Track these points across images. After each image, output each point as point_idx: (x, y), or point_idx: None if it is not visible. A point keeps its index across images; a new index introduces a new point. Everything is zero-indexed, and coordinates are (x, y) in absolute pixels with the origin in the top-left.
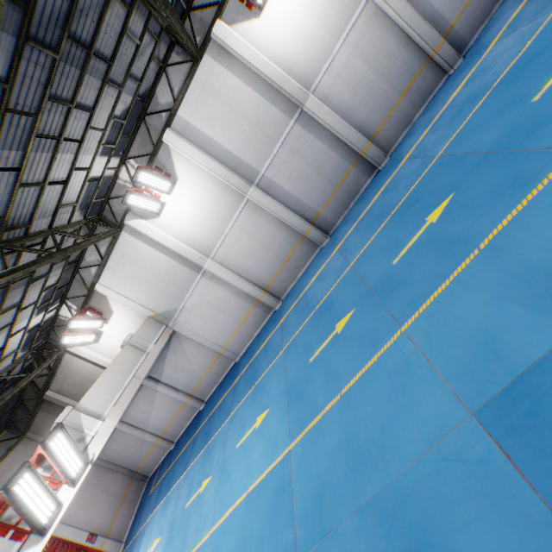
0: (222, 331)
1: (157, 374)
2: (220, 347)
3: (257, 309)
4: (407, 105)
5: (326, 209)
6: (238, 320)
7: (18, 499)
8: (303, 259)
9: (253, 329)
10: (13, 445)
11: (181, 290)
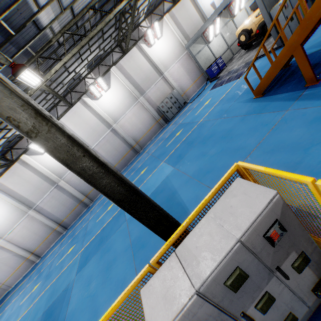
0: (3, 274)
1: None
2: (1, 283)
3: (27, 262)
4: None
5: (66, 219)
6: (15, 268)
7: None
8: (54, 238)
9: (23, 272)
10: None
11: None
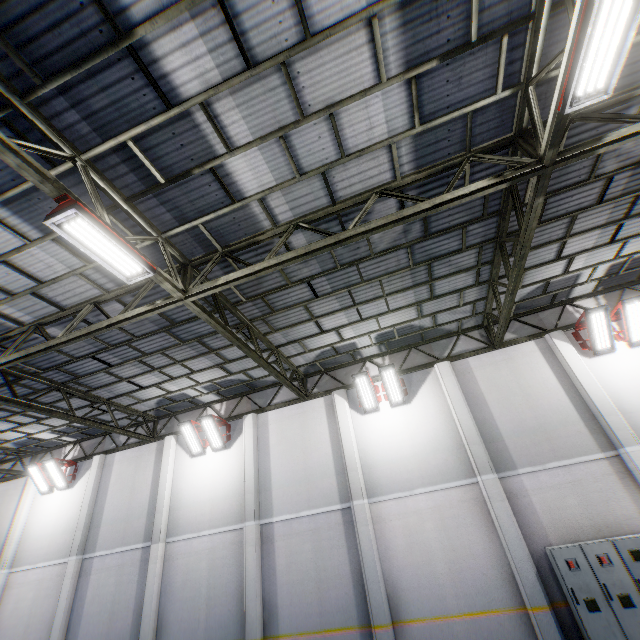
0: None
1: None
2: None
3: None
4: None
5: None
6: None
7: None
8: None
9: None
10: None
11: None
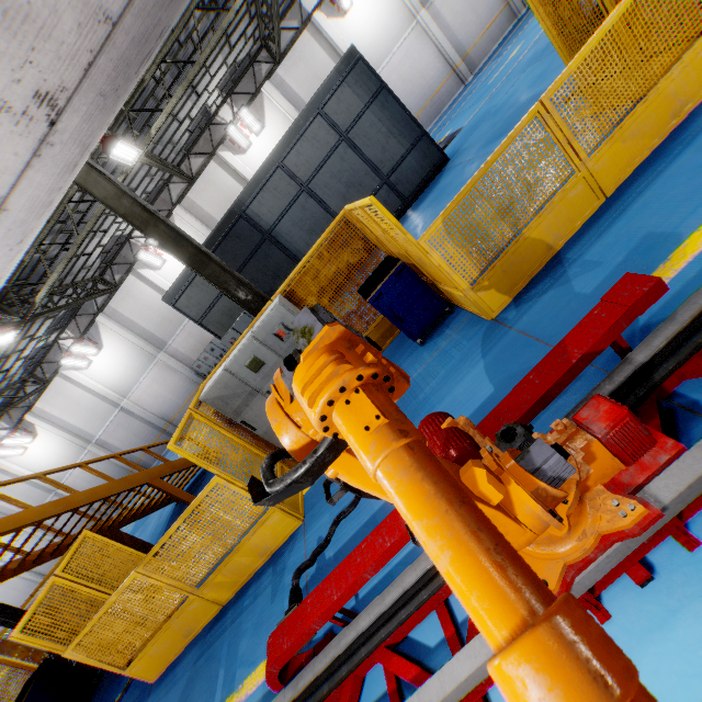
0: (16, 600)
1: None
2: None
3: None
4: None
5: None
6: (28, 593)
7: None
8: None
9: None
10: None
11: None
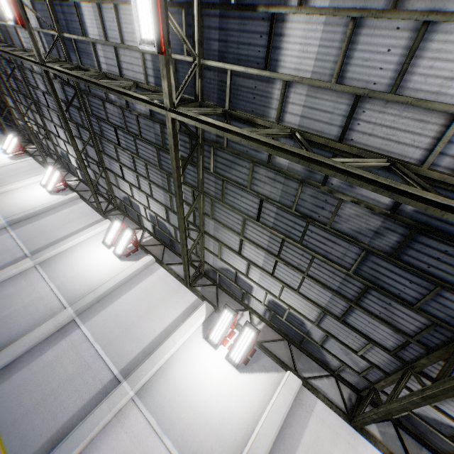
0: None
1: None
2: None
3: None
4: None
5: None
6: None
7: None
8: None
9: None
10: None
11: None
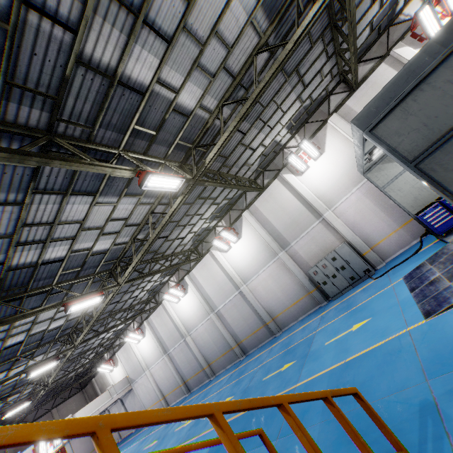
0: (147, 402)
1: (124, 400)
2: (145, 408)
3: (160, 402)
4: (224, 360)
5: (190, 380)
6: (153, 402)
7: (39, 445)
8: (180, 394)
9: None
10: (77, 392)
11: (138, 374)
